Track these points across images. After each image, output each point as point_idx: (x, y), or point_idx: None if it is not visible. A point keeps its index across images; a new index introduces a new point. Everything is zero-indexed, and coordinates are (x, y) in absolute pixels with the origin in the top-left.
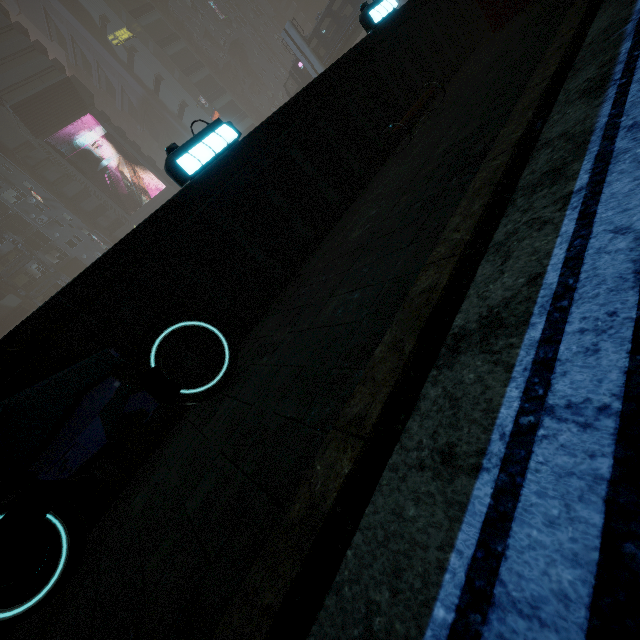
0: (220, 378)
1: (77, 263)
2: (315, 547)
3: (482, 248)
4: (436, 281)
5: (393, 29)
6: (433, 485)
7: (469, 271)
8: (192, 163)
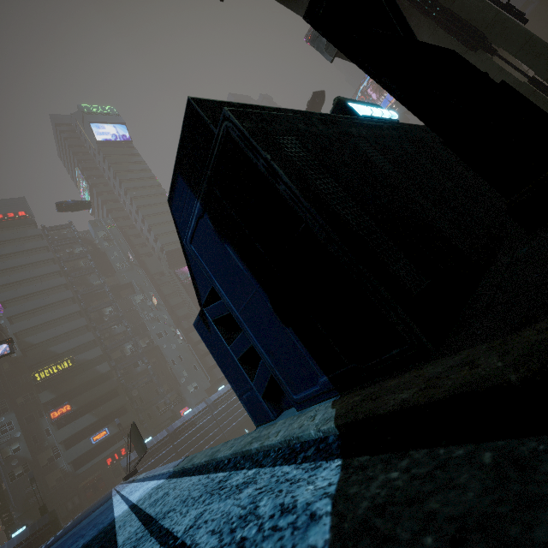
0: None
1: (155, 351)
2: None
3: None
4: None
5: None
6: None
7: None
8: None
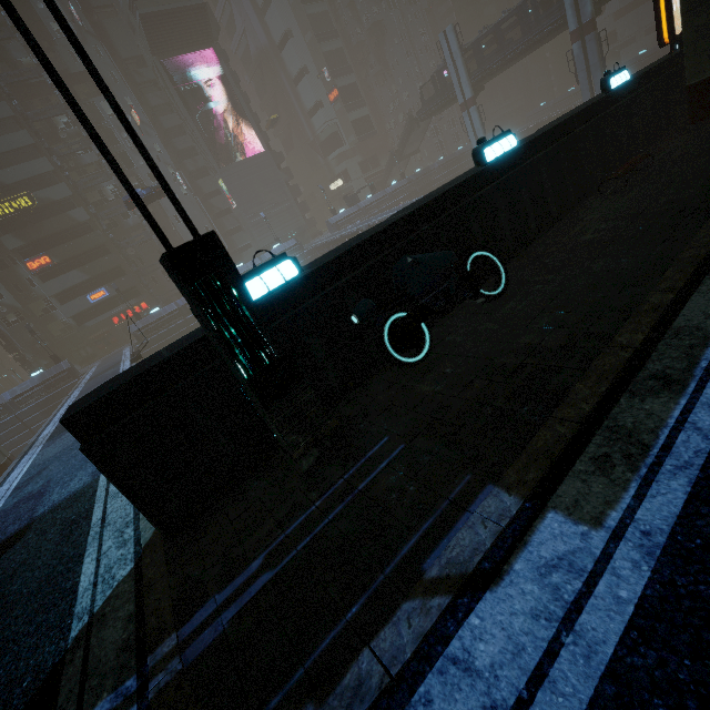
0: (498, 292)
1: None
2: (664, 312)
3: None
4: (698, 253)
5: (620, 97)
6: None
7: None
8: (492, 155)
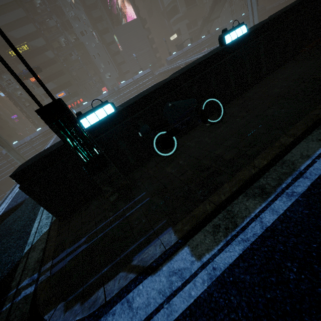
0: (218, 120)
1: (82, 45)
2: (284, 149)
3: None
4: (319, 113)
5: None
6: (316, 142)
7: None
8: (229, 39)
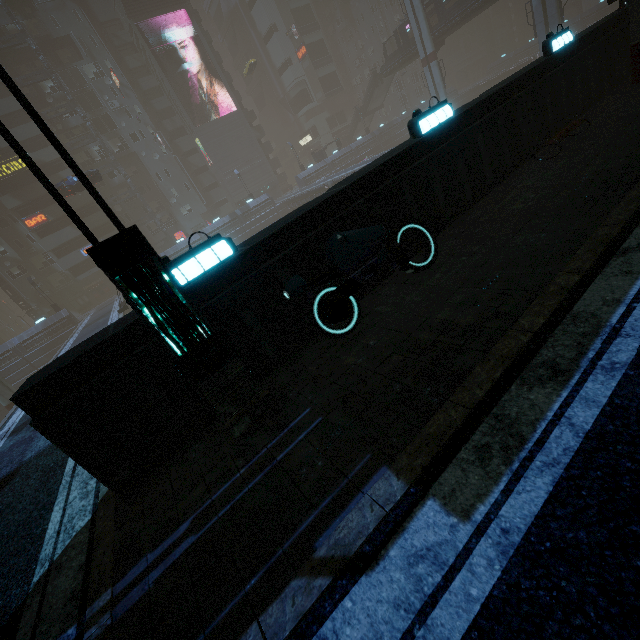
0: (427, 263)
1: (133, 158)
2: (568, 294)
3: (635, 224)
4: (610, 232)
5: (562, 59)
6: (623, 277)
7: (628, 231)
8: (427, 126)
